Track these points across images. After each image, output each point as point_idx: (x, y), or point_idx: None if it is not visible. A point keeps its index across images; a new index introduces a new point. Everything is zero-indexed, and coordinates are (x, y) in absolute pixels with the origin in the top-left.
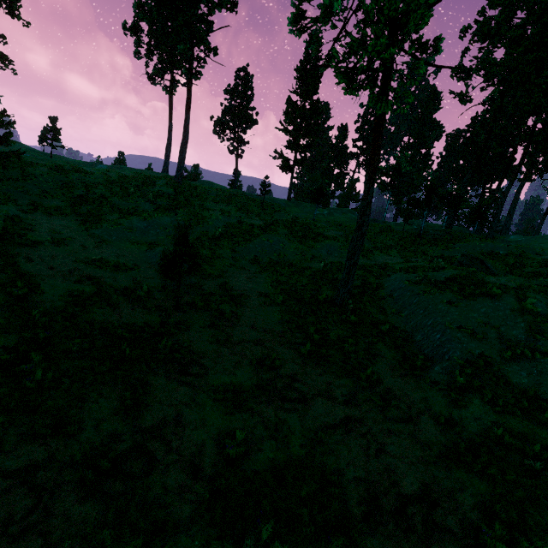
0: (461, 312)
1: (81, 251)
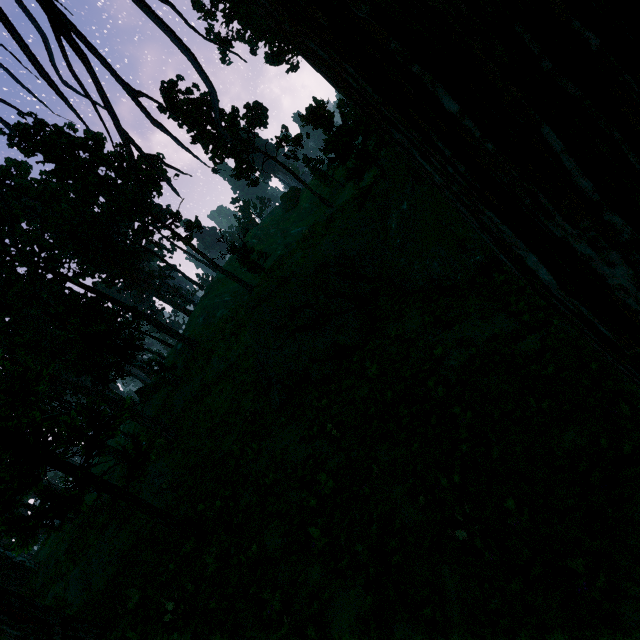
0: (52, 545)
1: None
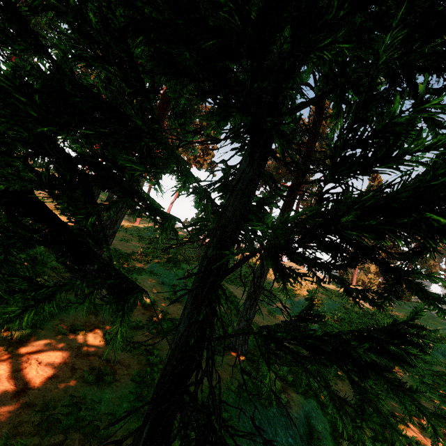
0: None
1: (270, 320)
